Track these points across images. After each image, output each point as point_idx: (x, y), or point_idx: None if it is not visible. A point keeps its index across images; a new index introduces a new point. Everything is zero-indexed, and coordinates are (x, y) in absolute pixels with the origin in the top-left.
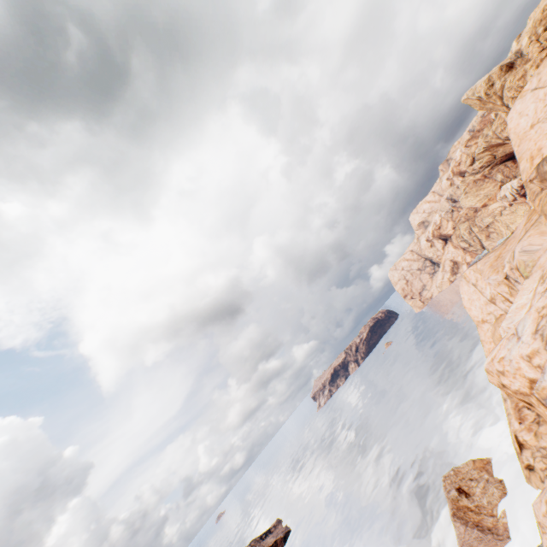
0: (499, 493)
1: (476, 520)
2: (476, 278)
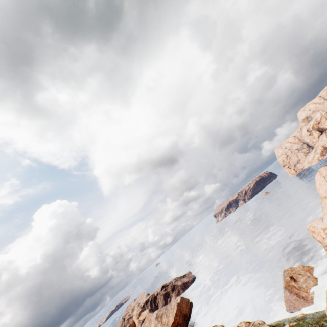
0: (313, 283)
1: (297, 292)
2: (326, 173)
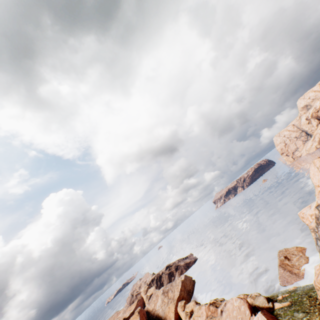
0: (305, 262)
1: (290, 269)
2: (319, 165)
